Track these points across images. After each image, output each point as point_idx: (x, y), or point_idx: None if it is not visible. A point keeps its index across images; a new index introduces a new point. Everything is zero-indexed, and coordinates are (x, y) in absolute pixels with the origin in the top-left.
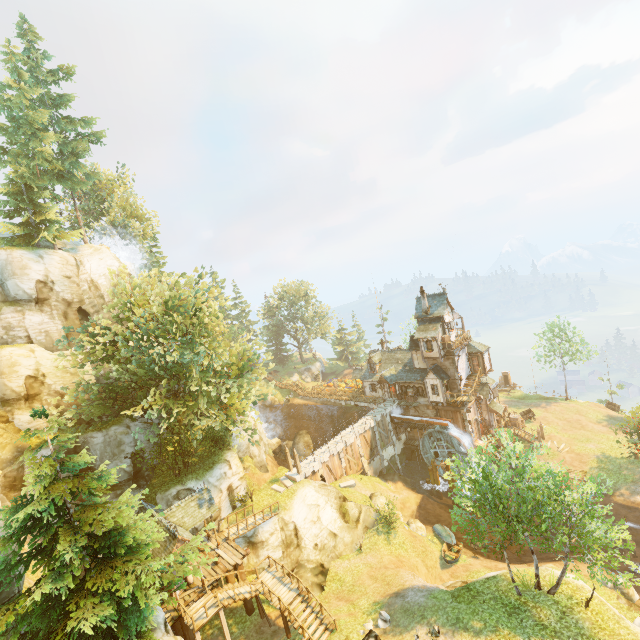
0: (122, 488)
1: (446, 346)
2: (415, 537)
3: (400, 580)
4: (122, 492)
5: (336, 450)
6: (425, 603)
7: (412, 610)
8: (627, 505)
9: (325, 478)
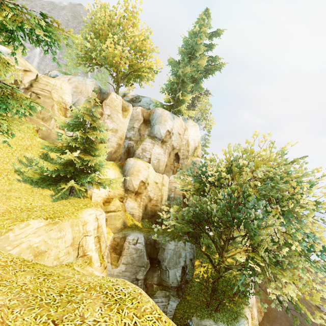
0: (169, 291)
1: None
2: None
3: None
4: (169, 294)
5: None
6: None
7: None
8: None
9: None
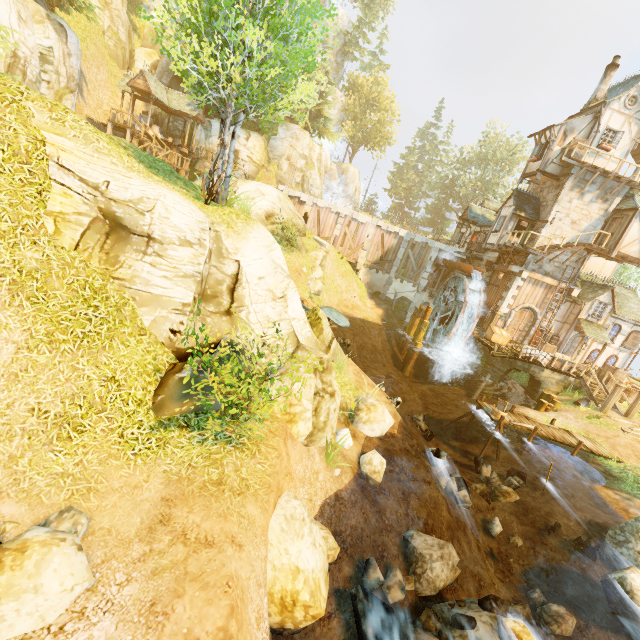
0: None
1: (564, 153)
2: (298, 273)
3: None
4: None
5: (337, 209)
6: None
7: None
8: (607, 502)
9: (309, 221)
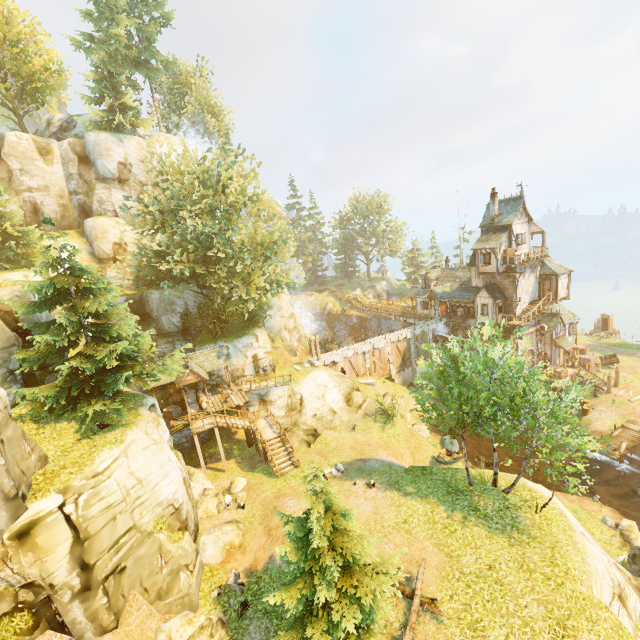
0: (173, 338)
1: (507, 260)
2: (413, 435)
3: (373, 454)
4: (173, 340)
5: (361, 350)
6: (378, 468)
7: (364, 469)
8: None
9: (346, 372)
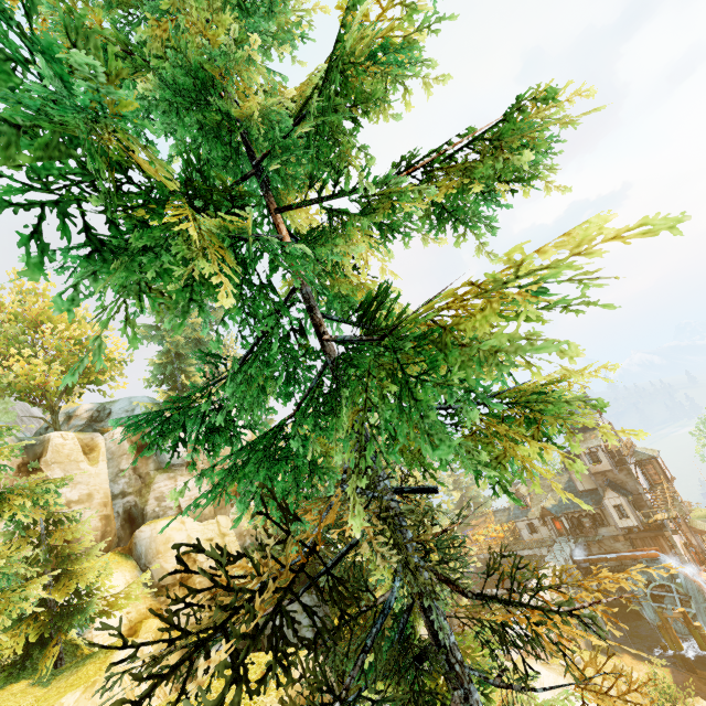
0: None
1: (615, 454)
2: None
3: None
4: None
5: None
6: None
7: None
8: None
9: (539, 654)
